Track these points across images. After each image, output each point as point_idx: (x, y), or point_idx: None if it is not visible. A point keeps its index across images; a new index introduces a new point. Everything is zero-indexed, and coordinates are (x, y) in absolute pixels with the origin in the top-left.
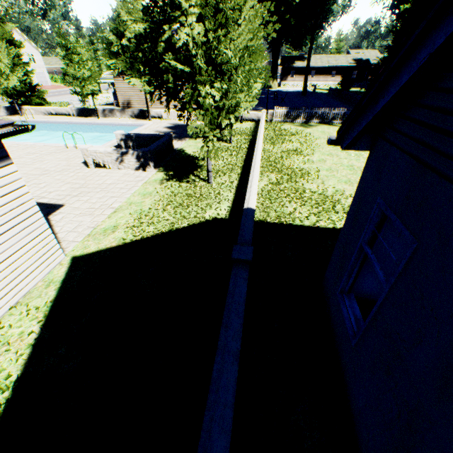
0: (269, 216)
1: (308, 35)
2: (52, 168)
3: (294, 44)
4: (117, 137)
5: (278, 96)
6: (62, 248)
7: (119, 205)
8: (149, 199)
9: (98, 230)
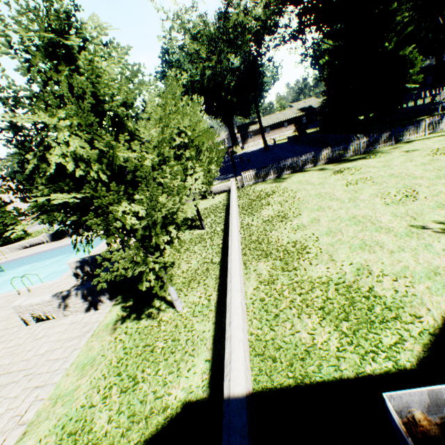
0: (275, 369)
1: (252, 105)
2: None
3: (243, 115)
4: (71, 266)
5: (244, 158)
6: None
7: (38, 410)
8: (88, 376)
9: None
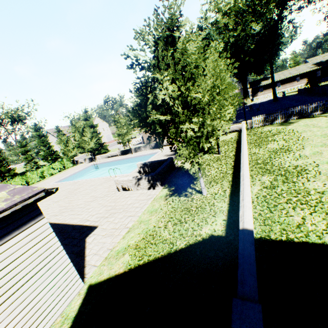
0: (272, 230)
1: (266, 63)
2: (99, 195)
3: (256, 72)
4: (138, 166)
5: (253, 108)
6: (85, 273)
7: (132, 224)
8: (154, 216)
9: (113, 252)
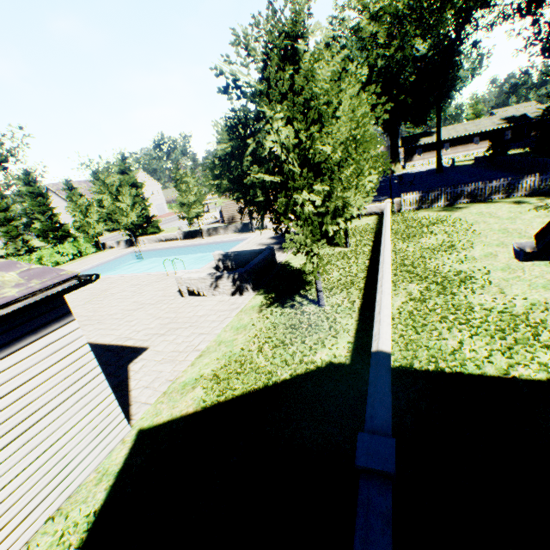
0: (416, 357)
1: (431, 109)
2: (148, 301)
3: (415, 122)
4: (215, 258)
5: (404, 180)
6: (131, 413)
7: (207, 346)
8: (243, 334)
9: (176, 385)
